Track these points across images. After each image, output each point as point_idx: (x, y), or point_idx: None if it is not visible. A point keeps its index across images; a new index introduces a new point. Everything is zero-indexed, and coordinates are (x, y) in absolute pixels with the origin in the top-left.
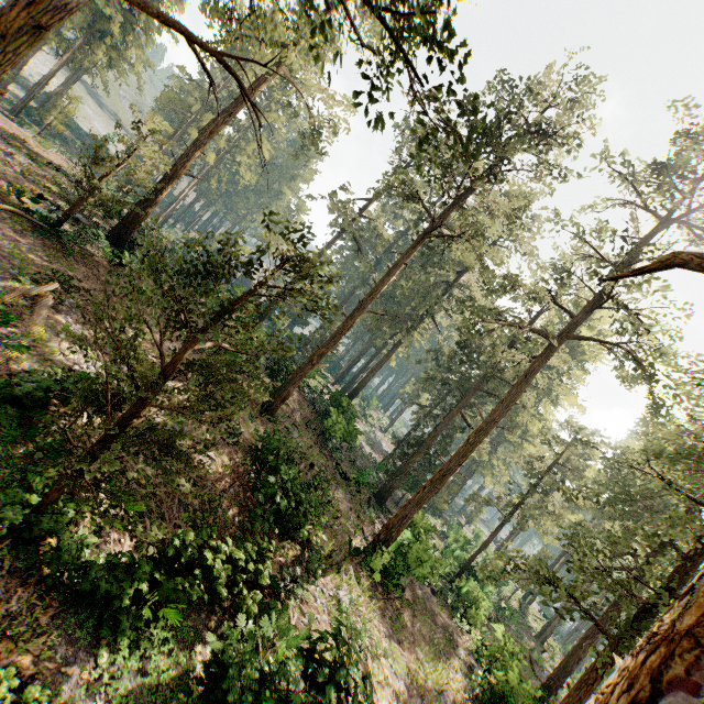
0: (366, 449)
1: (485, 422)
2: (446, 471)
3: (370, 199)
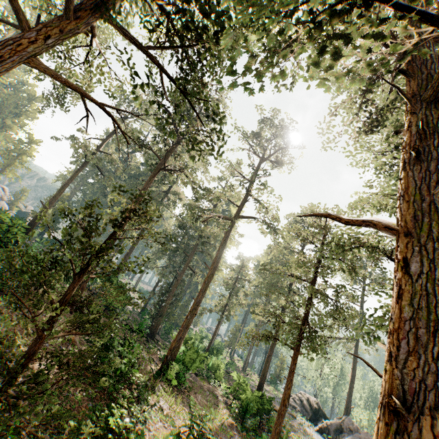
0: (128, 306)
1: (211, 269)
2: (197, 303)
3: (104, 141)
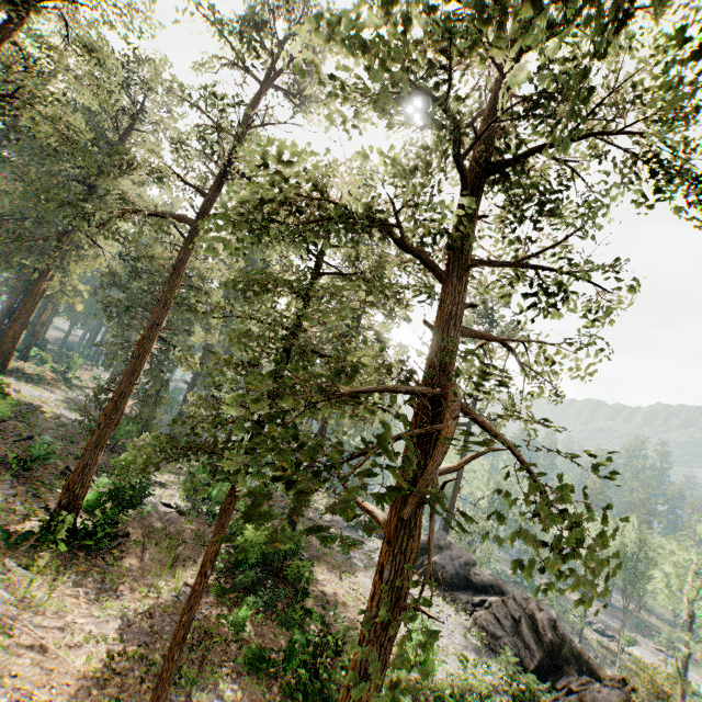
0: (71, 417)
1: (146, 330)
2: (118, 397)
3: None
